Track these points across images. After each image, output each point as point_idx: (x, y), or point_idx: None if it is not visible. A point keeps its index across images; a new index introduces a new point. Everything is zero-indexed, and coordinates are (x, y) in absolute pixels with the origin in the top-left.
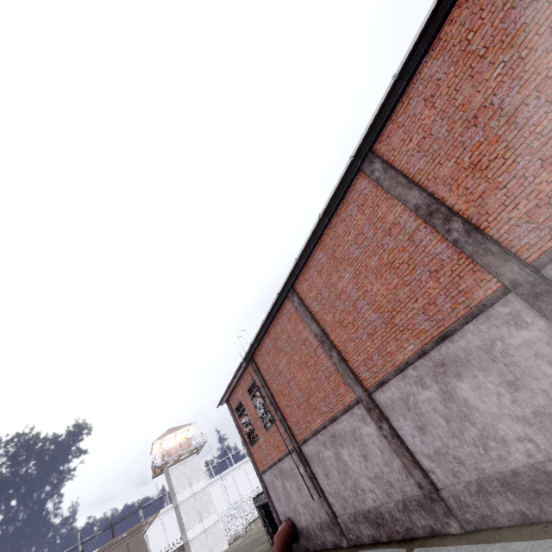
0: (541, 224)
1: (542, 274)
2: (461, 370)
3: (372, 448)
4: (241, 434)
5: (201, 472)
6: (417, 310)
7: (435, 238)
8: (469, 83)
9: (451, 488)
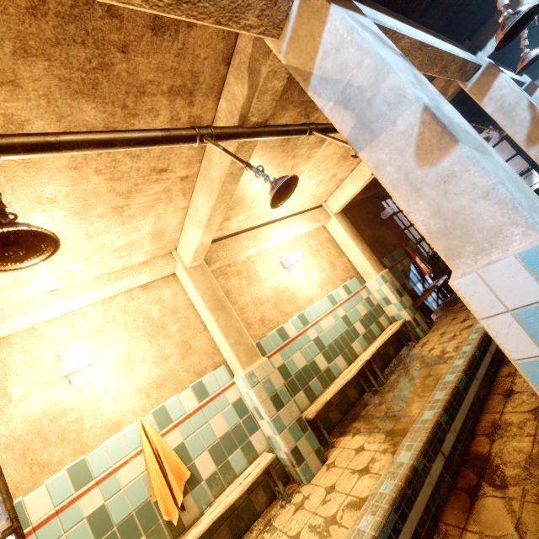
0: None
1: None
2: None
3: None
4: None
5: None
6: None
7: None
8: None
9: None
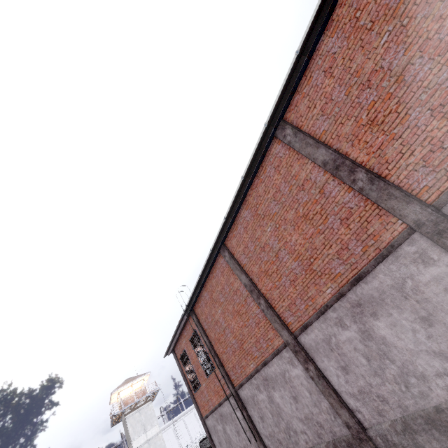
0: (436, 167)
1: (443, 213)
2: (377, 309)
3: (301, 389)
4: (186, 381)
5: (155, 418)
6: (332, 256)
7: (342, 189)
8: (361, 52)
9: (377, 427)
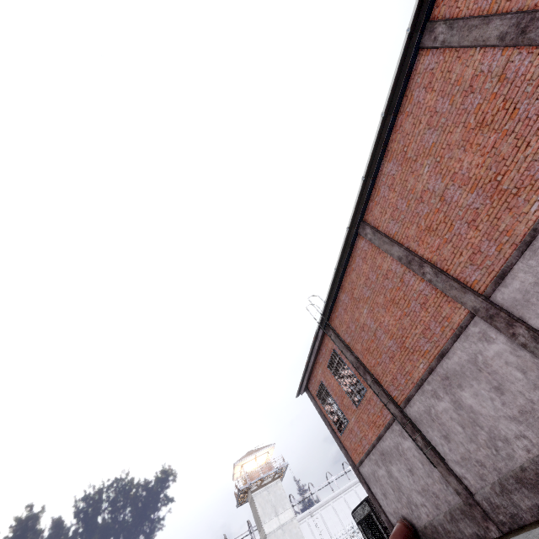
0: None
1: None
2: None
3: (506, 371)
4: (327, 422)
5: (286, 500)
6: (533, 156)
7: (536, 56)
8: None
9: None
